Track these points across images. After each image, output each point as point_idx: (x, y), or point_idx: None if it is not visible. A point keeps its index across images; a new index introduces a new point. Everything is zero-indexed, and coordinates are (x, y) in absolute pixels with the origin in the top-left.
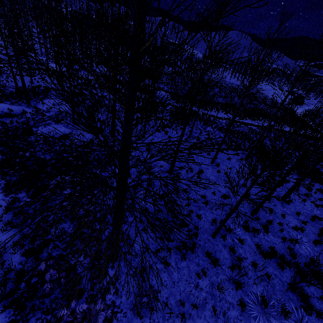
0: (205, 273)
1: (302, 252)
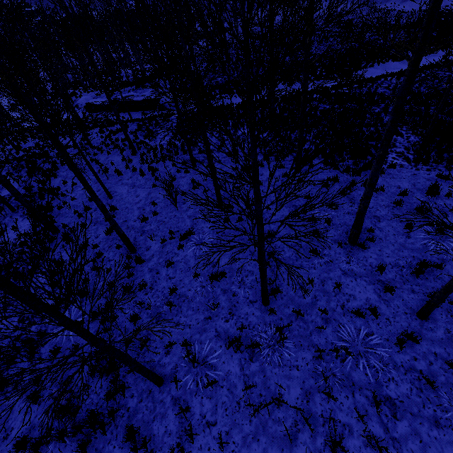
0: None
1: (357, 376)
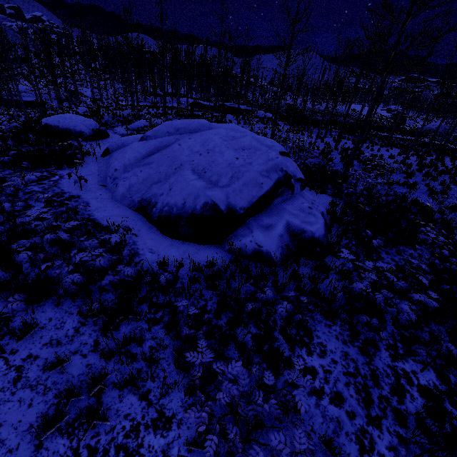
0: (410, 176)
1: None
